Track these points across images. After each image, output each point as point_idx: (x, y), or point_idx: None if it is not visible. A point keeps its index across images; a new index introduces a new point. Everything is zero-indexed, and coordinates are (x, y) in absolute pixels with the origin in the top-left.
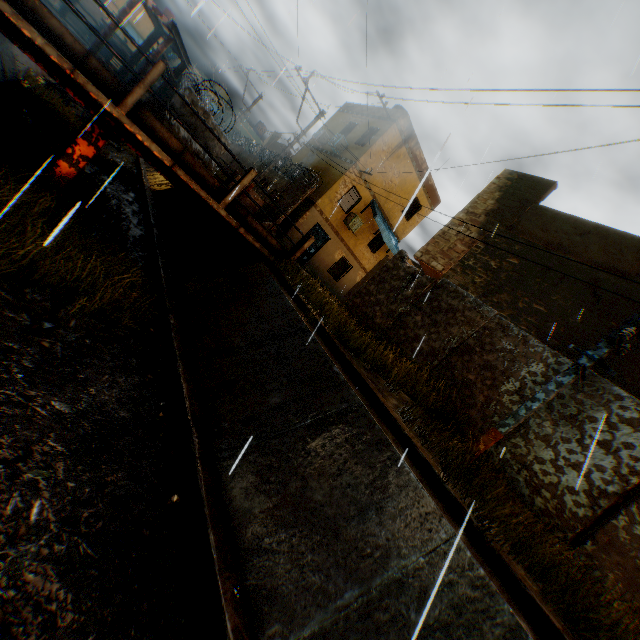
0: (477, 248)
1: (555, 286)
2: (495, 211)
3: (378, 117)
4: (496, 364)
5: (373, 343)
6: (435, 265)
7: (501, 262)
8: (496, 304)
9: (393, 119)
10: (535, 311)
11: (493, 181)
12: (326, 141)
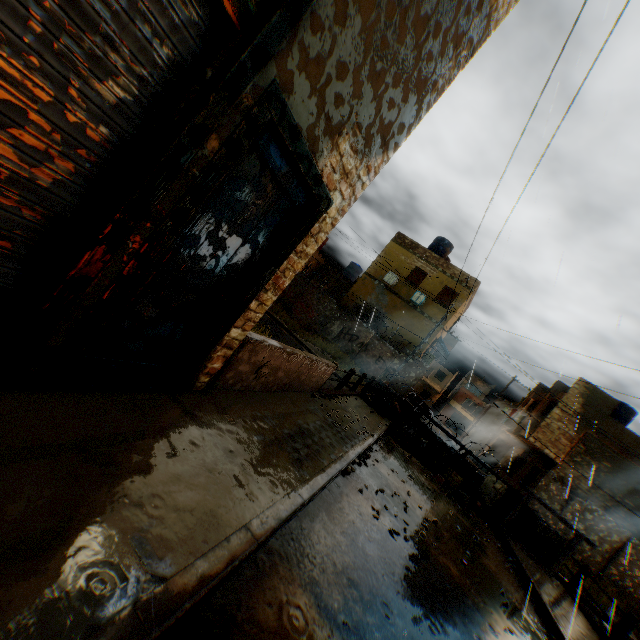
0: (579, 448)
1: (634, 488)
2: (582, 415)
3: (450, 275)
4: (639, 570)
5: (594, 584)
6: (547, 452)
7: (598, 464)
8: (601, 496)
9: (469, 286)
10: (625, 504)
11: (574, 386)
12: (396, 283)
